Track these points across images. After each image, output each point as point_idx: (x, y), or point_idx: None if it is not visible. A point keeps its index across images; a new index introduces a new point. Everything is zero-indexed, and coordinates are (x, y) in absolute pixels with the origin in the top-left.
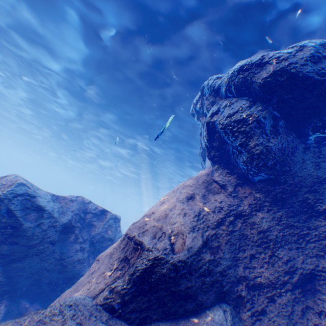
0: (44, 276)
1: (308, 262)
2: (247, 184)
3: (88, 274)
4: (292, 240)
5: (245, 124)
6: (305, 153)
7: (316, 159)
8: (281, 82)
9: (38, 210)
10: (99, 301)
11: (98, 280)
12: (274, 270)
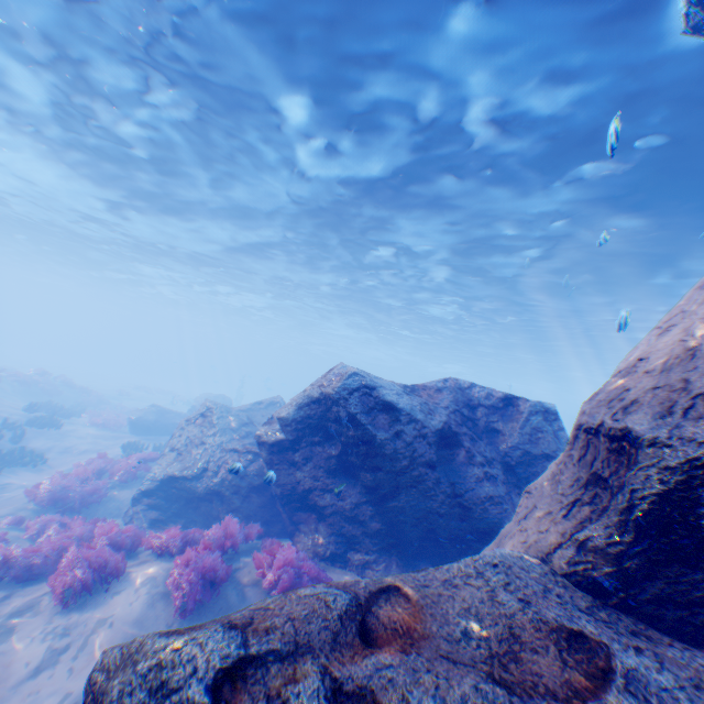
0: (437, 526)
1: None
2: None
3: (516, 520)
4: None
5: None
6: None
7: None
8: None
9: (388, 410)
10: (556, 568)
11: (538, 528)
12: None
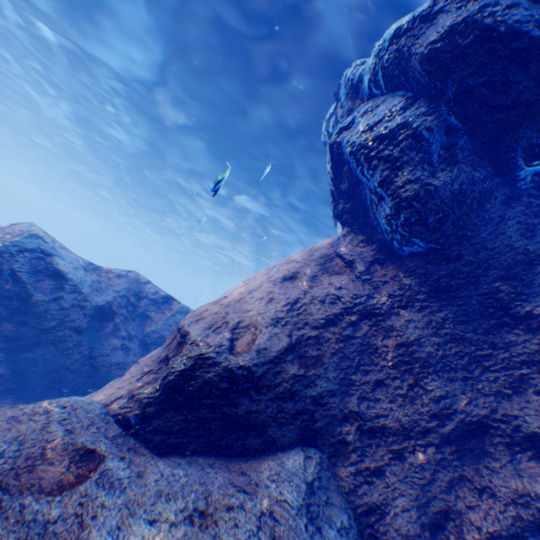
0: (66, 378)
1: (479, 404)
2: (394, 261)
3: (119, 379)
4: (458, 365)
5: (391, 143)
6: (510, 206)
7: (530, 218)
8: (465, 50)
9: (57, 277)
10: (113, 410)
11: (121, 385)
12: (413, 410)
